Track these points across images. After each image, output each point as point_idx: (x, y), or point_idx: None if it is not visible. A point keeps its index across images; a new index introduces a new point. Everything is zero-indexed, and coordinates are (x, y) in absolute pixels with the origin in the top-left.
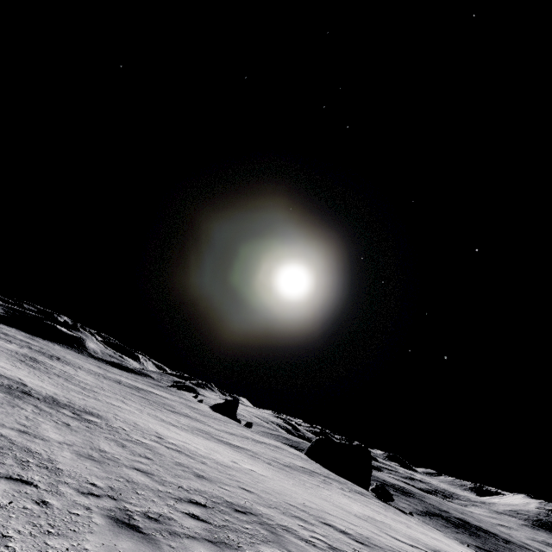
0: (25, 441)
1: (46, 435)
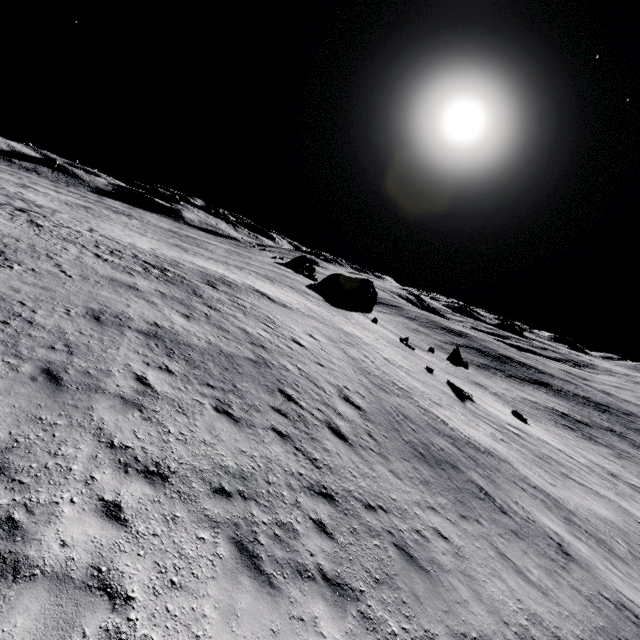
0: None
1: None
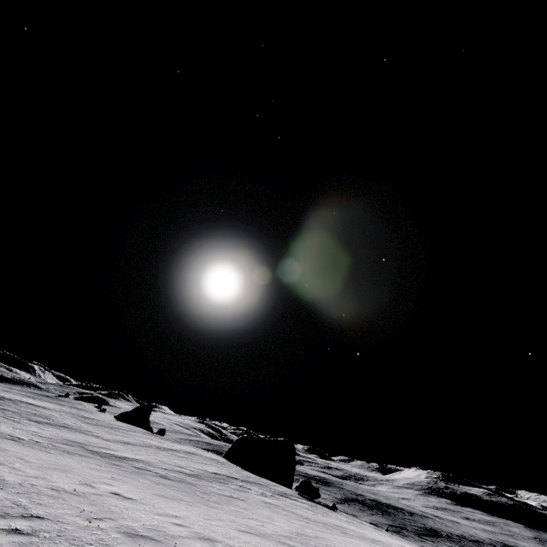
0: None
1: None
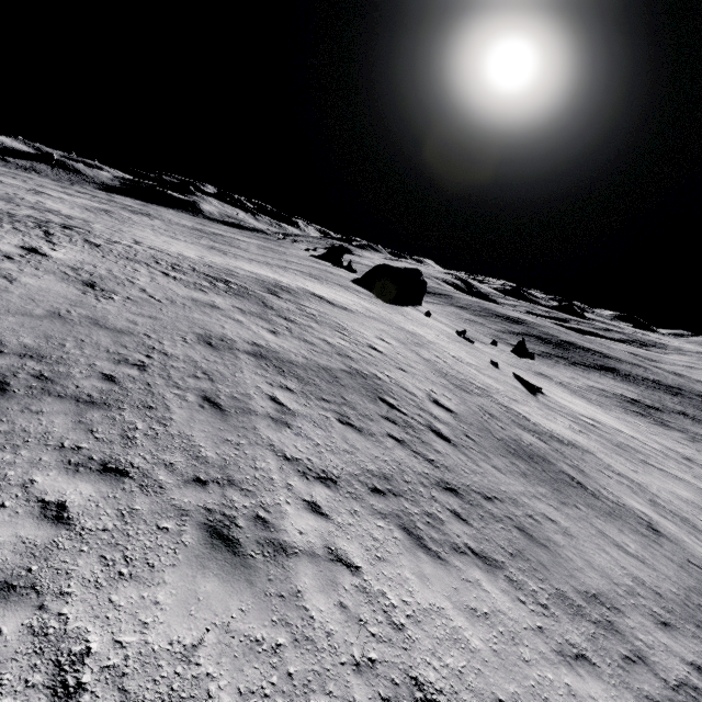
0: (1, 208)
1: (18, 211)
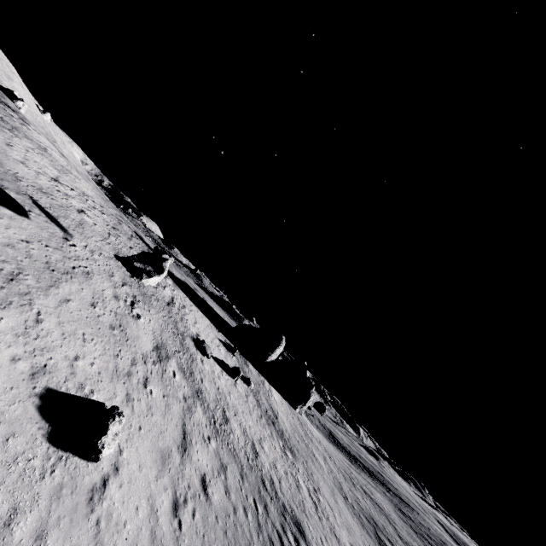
0: None
1: None
